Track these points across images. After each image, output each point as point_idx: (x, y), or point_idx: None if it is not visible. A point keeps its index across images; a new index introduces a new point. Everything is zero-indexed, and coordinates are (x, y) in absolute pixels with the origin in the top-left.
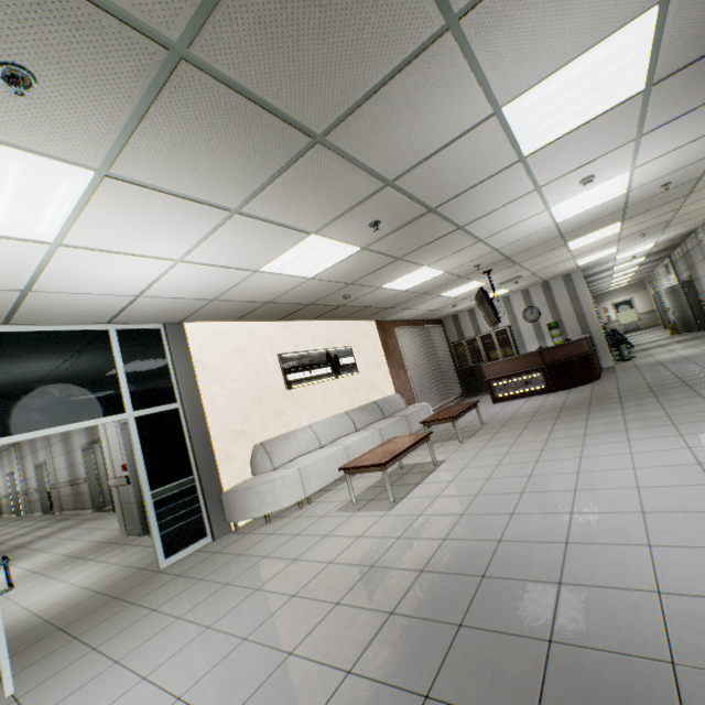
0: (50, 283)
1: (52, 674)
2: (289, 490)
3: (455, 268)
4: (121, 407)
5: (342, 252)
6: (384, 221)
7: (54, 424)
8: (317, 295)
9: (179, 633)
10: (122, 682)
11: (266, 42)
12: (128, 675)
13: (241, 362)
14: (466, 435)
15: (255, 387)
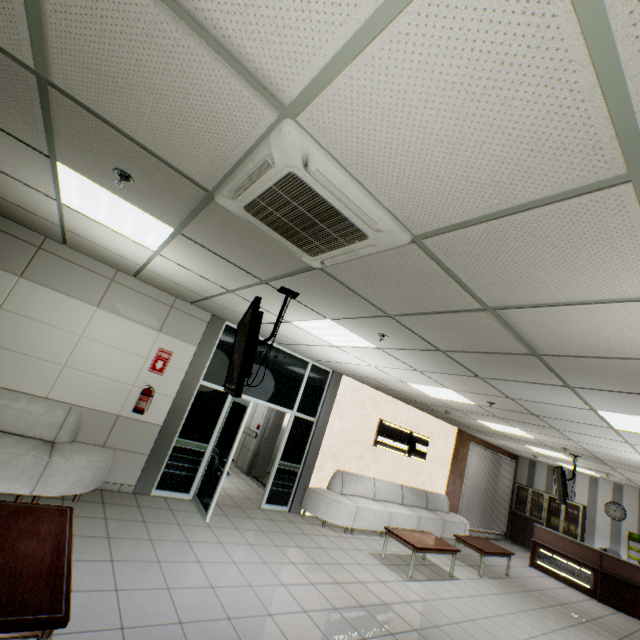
0: (313, 347)
1: (221, 526)
2: (345, 515)
3: (544, 440)
4: (292, 406)
5: (461, 399)
6: (498, 404)
7: (266, 399)
8: (428, 402)
9: (278, 554)
10: (256, 556)
11: (476, 360)
12: (257, 555)
13: (357, 412)
14: (487, 573)
15: (356, 432)
